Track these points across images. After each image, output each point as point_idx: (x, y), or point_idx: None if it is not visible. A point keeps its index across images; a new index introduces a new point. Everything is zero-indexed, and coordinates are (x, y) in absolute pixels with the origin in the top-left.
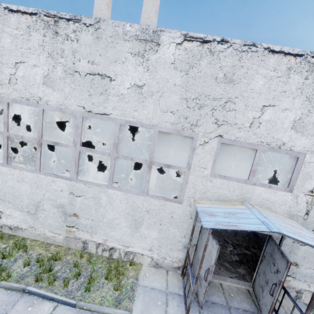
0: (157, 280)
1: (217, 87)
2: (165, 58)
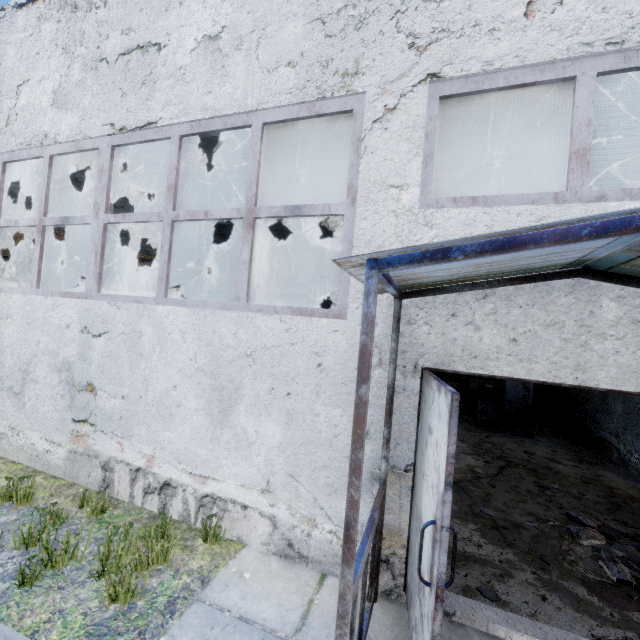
0: (274, 598)
1: None
2: None
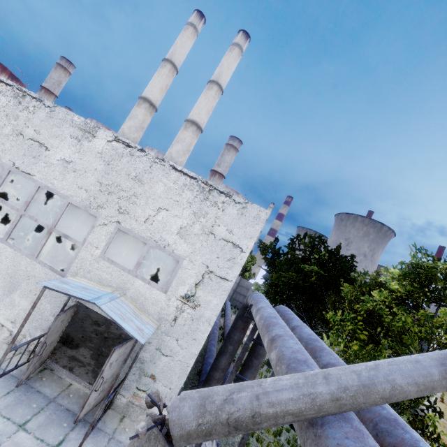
0: None
1: (128, 181)
2: (96, 147)
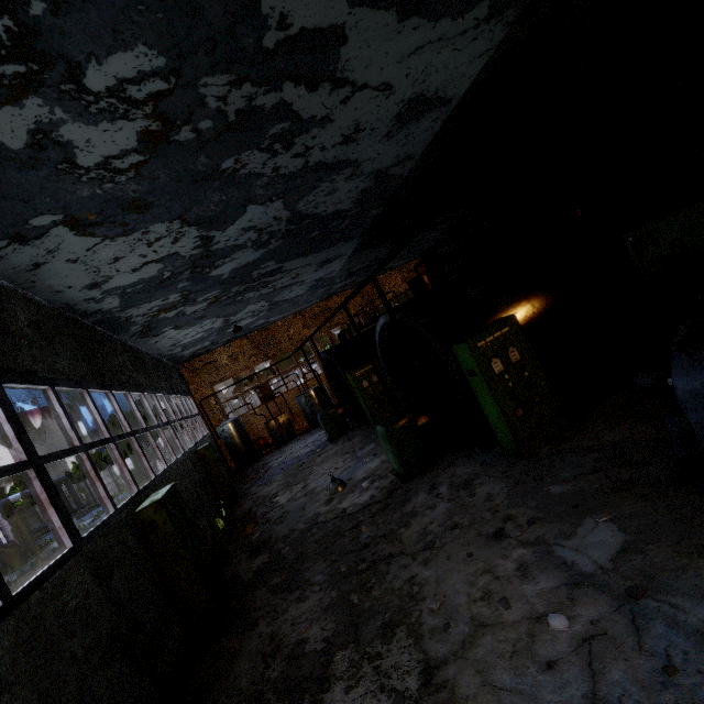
0: None
1: None
2: None
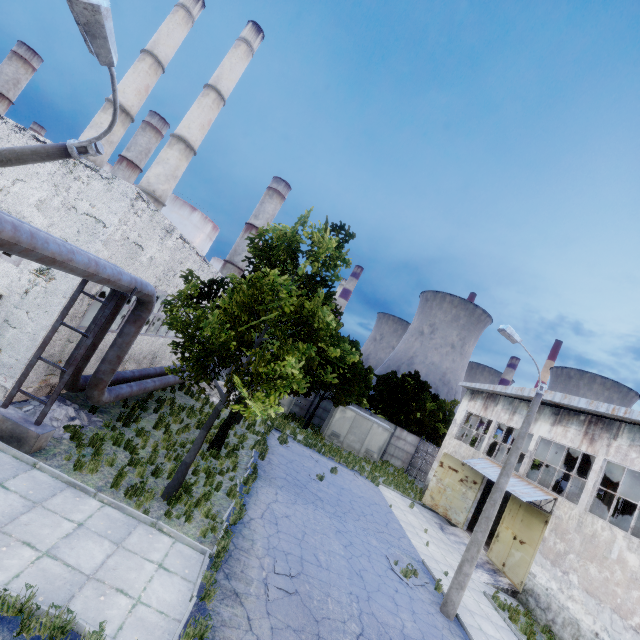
0: None
1: None
2: None
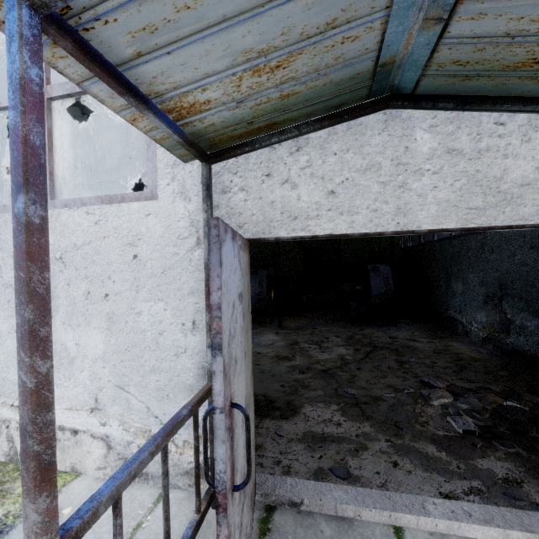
0: (91, 532)
1: None
2: None
